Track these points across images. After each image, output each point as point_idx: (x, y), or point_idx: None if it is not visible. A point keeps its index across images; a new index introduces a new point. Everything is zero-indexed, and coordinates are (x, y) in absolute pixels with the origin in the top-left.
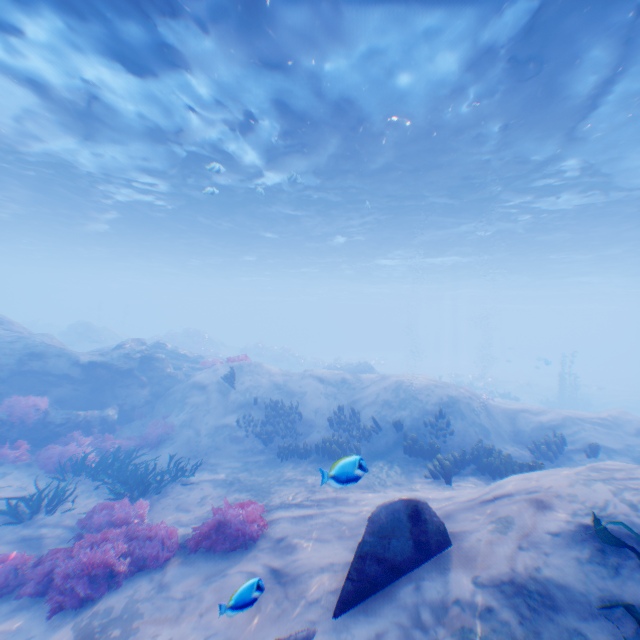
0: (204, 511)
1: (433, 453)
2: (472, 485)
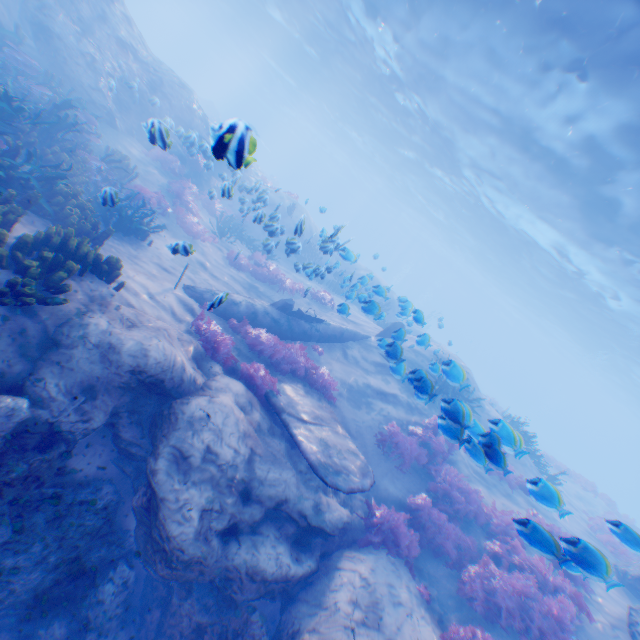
0: None
1: None
2: None
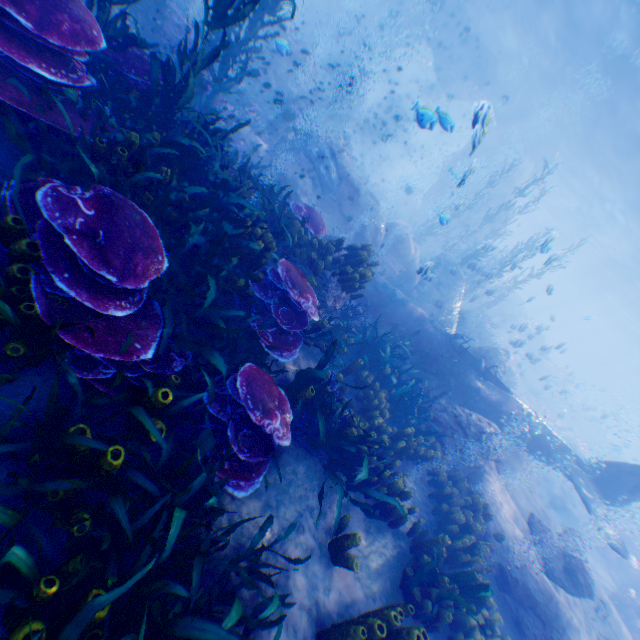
0: None
1: None
2: None
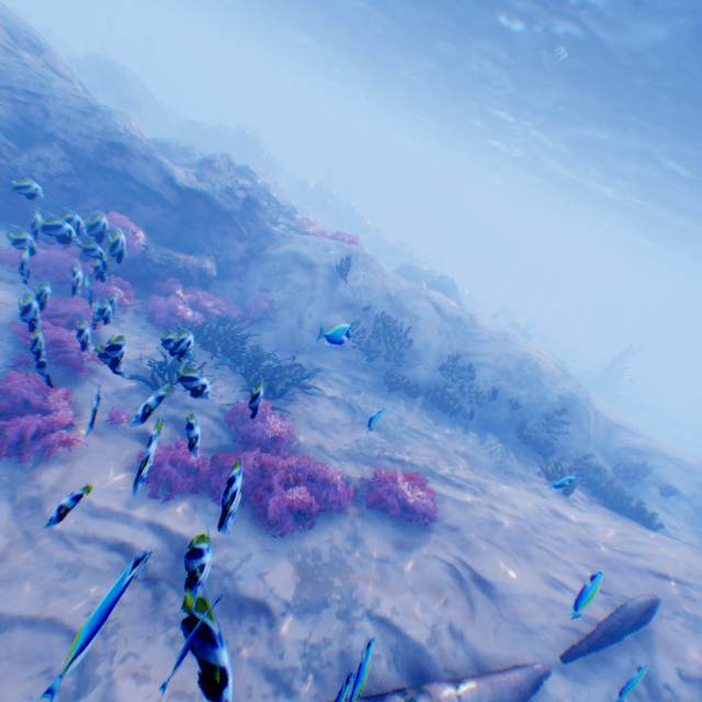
0: (343, 443)
1: (546, 451)
2: (586, 506)
